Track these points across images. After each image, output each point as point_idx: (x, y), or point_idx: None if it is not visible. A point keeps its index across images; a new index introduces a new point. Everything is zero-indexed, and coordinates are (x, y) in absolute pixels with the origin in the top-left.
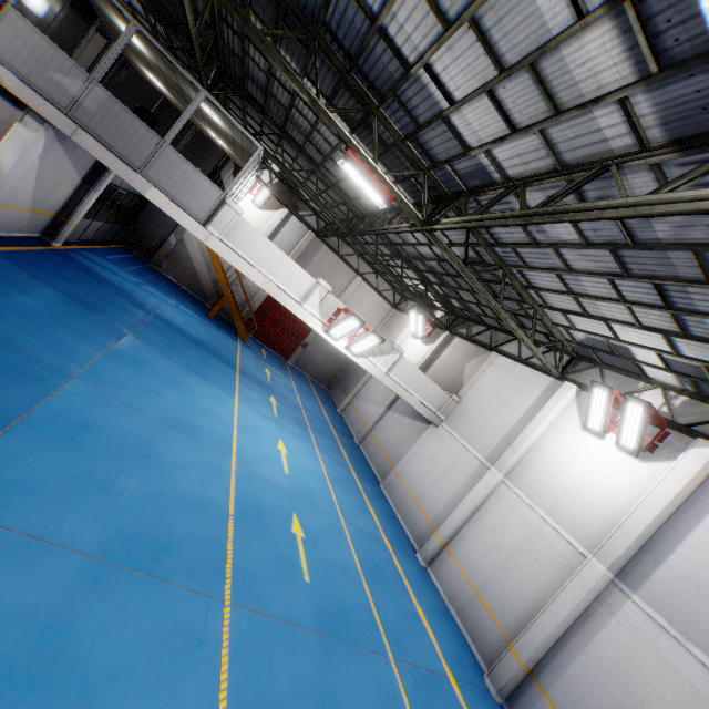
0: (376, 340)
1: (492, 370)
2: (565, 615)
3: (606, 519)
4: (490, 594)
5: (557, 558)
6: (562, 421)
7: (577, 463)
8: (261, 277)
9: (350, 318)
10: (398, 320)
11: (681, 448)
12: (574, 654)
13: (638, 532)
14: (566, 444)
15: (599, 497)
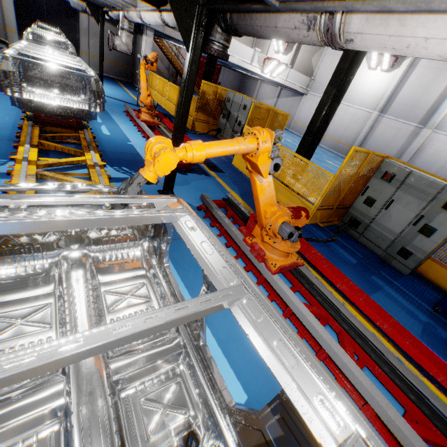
0: (283, 67)
1: (326, 57)
2: (366, 130)
3: (377, 98)
4: (342, 139)
5: (363, 118)
6: (360, 69)
7: (367, 83)
8: (236, 59)
9: (274, 62)
10: (261, 45)
11: (402, 62)
12: (369, 138)
13: (387, 97)
14: (363, 78)
15: (375, 92)
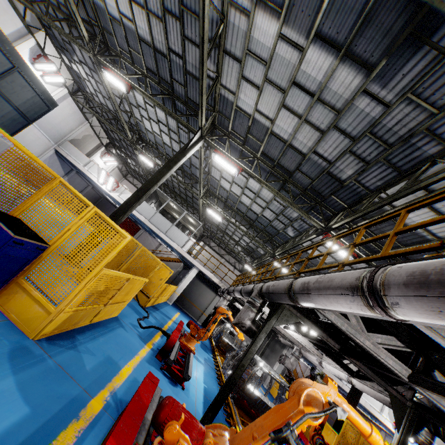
0: None
1: None
2: None
3: None
4: None
5: None
6: None
7: None
8: (363, 401)
9: None
10: None
11: None
12: None
13: None
14: None
15: None
